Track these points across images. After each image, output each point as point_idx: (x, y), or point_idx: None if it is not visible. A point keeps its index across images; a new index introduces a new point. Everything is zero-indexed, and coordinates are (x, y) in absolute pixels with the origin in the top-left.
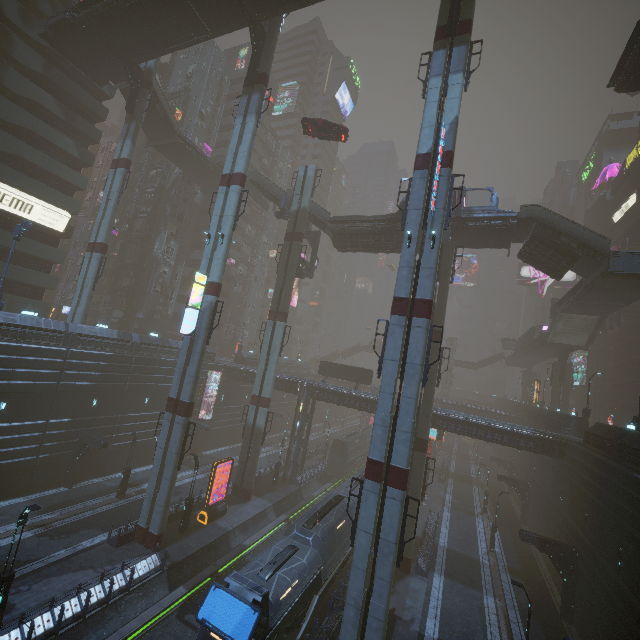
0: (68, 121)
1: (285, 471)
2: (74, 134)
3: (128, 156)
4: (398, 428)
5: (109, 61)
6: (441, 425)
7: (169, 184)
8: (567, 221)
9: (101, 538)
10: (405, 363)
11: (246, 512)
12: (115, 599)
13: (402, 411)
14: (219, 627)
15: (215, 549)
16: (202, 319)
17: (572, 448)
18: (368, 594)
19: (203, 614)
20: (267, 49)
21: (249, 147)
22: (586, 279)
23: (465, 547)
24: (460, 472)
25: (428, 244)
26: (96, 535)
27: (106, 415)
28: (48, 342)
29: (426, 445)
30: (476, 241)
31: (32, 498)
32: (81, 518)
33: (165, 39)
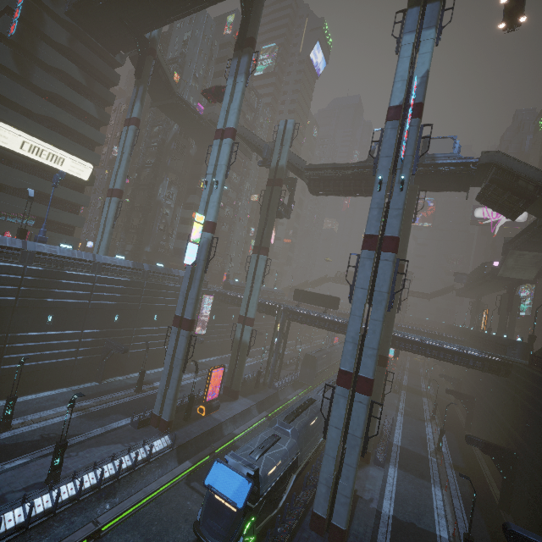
0: (89, 87)
1: (265, 378)
2: (93, 98)
3: (138, 115)
4: (366, 345)
5: (120, 33)
6: (399, 345)
7: (169, 139)
8: (526, 166)
9: (126, 421)
10: (373, 291)
11: (235, 408)
12: (139, 467)
13: (370, 331)
14: (221, 492)
15: (212, 435)
16: (201, 252)
17: (517, 368)
18: (337, 476)
19: (209, 481)
20: (255, 15)
21: (239, 104)
22: (540, 219)
23: (416, 446)
24: (412, 385)
25: (397, 188)
26: (122, 419)
27: (125, 328)
28: (81, 269)
29: (386, 361)
30: (437, 185)
31: (73, 389)
32: (110, 406)
33: (167, 10)
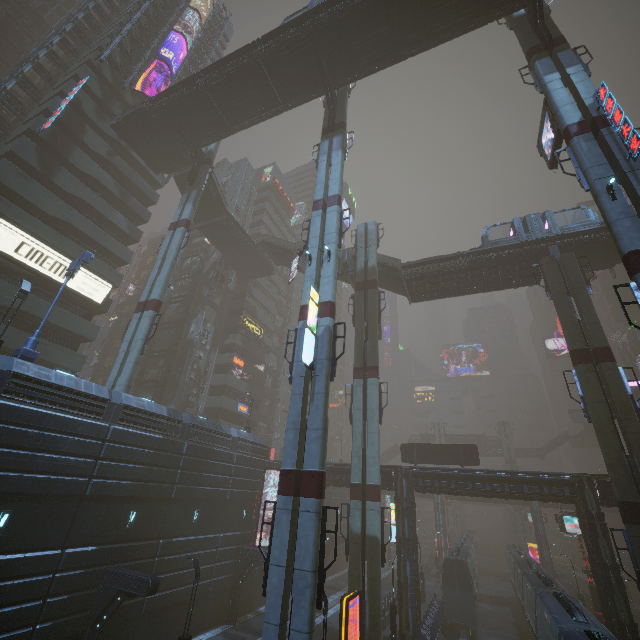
0: (122, 199)
1: (401, 621)
2: (124, 214)
3: (189, 217)
4: None
5: (172, 147)
6: None
7: (206, 269)
8: None
9: None
10: None
11: None
12: None
13: None
14: None
15: None
16: (319, 347)
17: None
18: None
19: None
20: (341, 107)
21: (341, 174)
22: None
23: None
24: None
25: None
26: None
27: (143, 540)
28: (85, 413)
29: None
30: None
31: None
32: None
33: (235, 117)
